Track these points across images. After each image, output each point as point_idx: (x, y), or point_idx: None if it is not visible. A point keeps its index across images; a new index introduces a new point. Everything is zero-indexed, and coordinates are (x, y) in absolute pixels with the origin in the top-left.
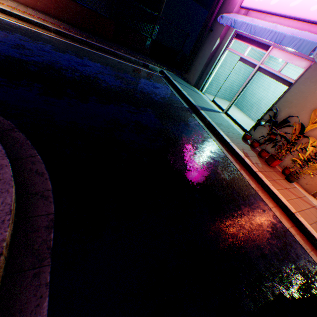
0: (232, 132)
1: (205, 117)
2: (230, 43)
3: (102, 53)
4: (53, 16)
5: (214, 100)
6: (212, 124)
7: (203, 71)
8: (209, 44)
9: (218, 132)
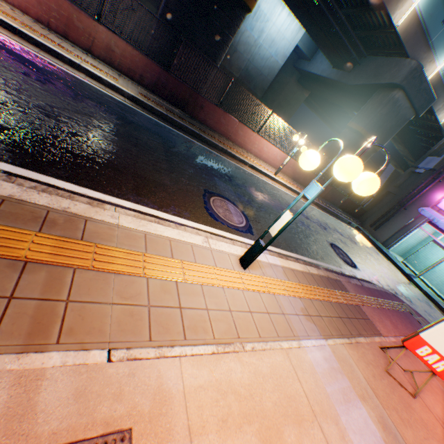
0: (438, 300)
1: (420, 286)
2: (421, 224)
3: (333, 216)
4: (298, 182)
5: (403, 262)
6: (429, 293)
7: (393, 234)
8: (401, 218)
9: (436, 302)
